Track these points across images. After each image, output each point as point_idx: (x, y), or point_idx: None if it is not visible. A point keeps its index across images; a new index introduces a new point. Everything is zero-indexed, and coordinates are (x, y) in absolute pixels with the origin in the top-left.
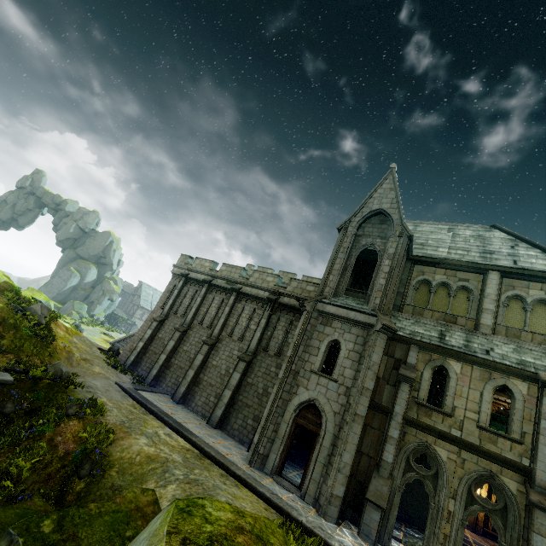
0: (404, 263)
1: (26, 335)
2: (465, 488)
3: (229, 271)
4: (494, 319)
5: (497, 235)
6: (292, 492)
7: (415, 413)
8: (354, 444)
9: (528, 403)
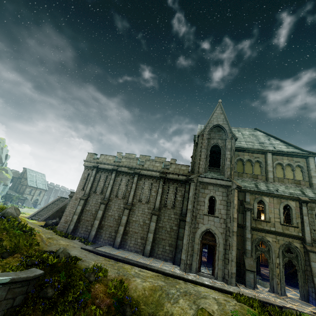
0: None
1: (15, 234)
2: (281, 252)
3: (129, 162)
4: (273, 175)
5: (259, 134)
6: (210, 278)
7: (254, 224)
8: (235, 246)
9: (296, 210)
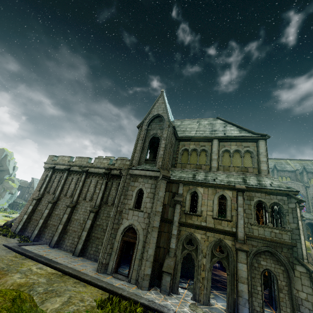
0: (175, 141)
1: None
2: (209, 250)
3: (80, 161)
4: (217, 163)
5: (218, 122)
6: (123, 280)
7: (184, 219)
8: (154, 243)
9: (233, 201)
